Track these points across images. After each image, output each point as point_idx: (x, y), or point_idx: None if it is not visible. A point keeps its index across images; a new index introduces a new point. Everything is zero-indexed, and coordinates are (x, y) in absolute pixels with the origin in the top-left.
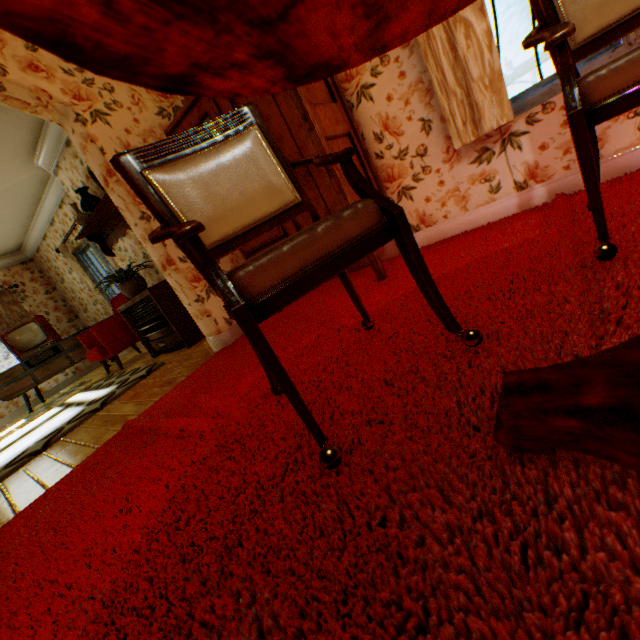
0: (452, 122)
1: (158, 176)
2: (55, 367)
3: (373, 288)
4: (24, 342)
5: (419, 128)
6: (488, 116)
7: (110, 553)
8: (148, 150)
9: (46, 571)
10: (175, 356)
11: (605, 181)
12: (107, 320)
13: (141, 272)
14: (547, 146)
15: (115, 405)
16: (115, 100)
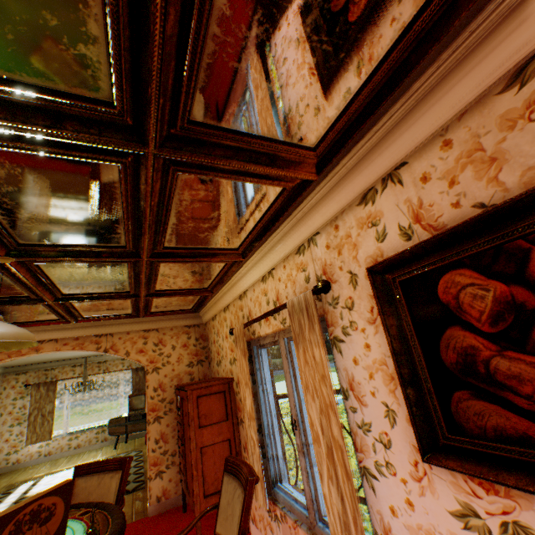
0: None
1: (78, 481)
2: (138, 426)
3: None
4: (135, 404)
5: None
6: (260, 496)
7: None
8: (86, 466)
9: None
10: None
11: None
12: None
13: None
14: None
15: None
16: (169, 360)
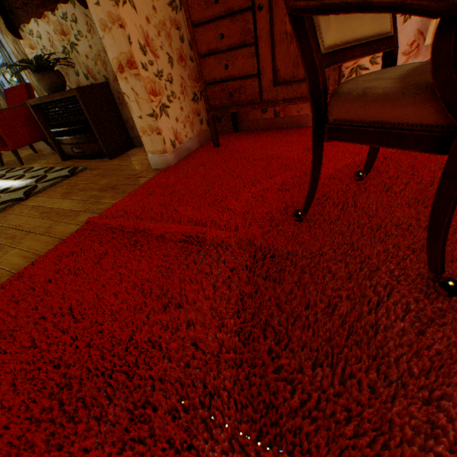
0: None
1: None
2: None
3: None
4: None
5: None
6: None
7: (194, 349)
8: None
9: (102, 361)
10: (96, 164)
11: None
12: (6, 110)
13: (55, 68)
14: None
15: (44, 198)
16: None
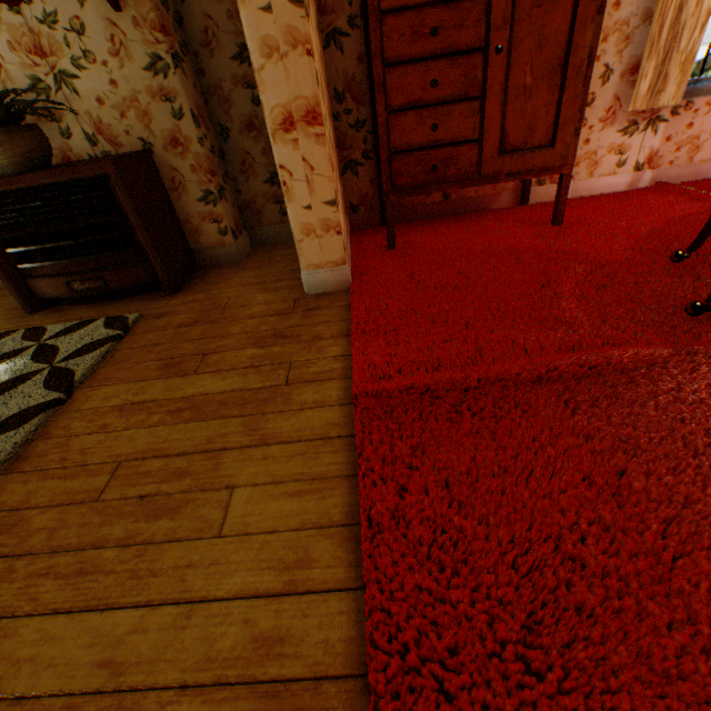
0: (637, 83)
1: None
2: None
3: (553, 232)
4: None
5: (599, 74)
6: (667, 92)
7: None
8: None
9: None
10: (149, 306)
11: (684, 182)
12: None
13: None
14: (670, 139)
15: (123, 387)
16: None
